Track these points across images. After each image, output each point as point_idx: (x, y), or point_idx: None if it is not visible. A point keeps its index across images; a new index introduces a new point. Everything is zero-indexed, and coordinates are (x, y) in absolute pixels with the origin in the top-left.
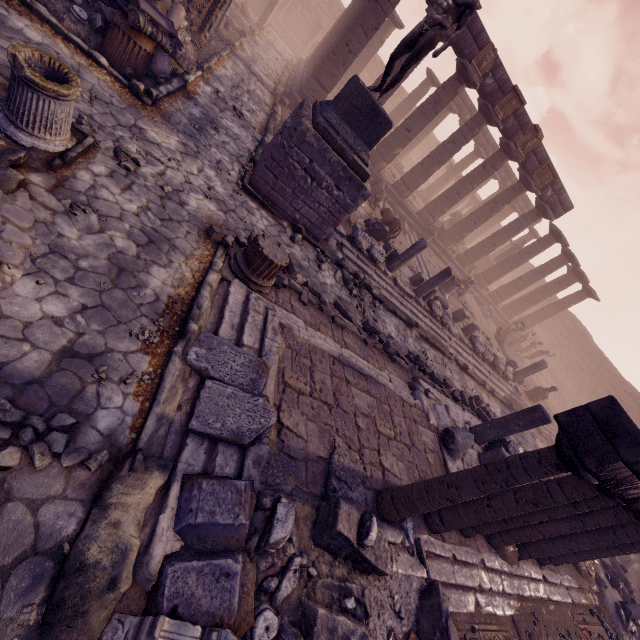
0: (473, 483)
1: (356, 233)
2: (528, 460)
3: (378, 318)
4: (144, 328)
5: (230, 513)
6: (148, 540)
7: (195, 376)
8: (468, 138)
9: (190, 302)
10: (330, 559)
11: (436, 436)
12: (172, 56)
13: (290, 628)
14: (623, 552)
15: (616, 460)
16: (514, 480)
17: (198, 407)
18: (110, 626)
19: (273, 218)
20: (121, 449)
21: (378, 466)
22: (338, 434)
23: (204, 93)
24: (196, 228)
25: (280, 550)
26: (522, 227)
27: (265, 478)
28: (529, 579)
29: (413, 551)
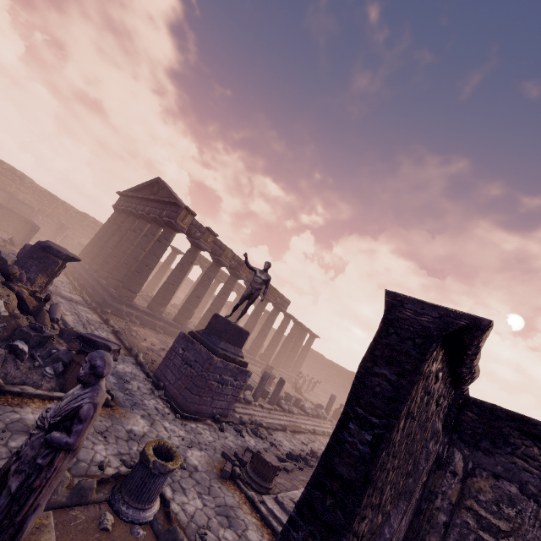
0: None
1: None
2: None
3: (279, 442)
4: None
5: None
6: None
7: None
8: (232, 289)
9: (275, 538)
10: None
11: None
12: None
13: None
14: None
15: None
16: None
17: None
18: None
19: (204, 424)
20: None
21: None
22: None
23: None
24: (216, 479)
25: None
26: (274, 320)
27: None
28: None
29: None
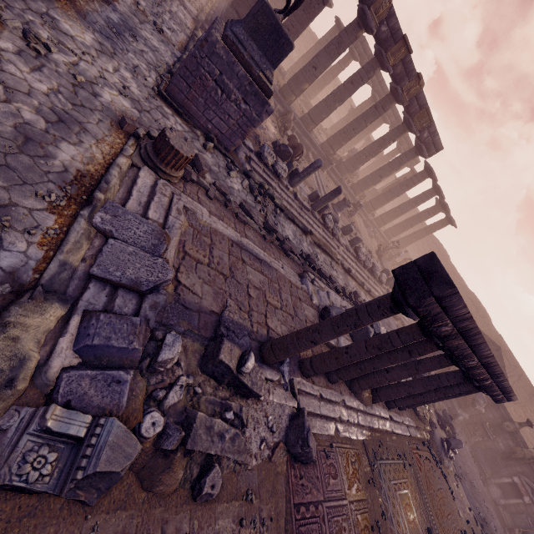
0: (331, 327)
1: (263, 149)
2: (371, 306)
3: (278, 223)
4: (51, 192)
5: (125, 340)
6: (48, 356)
7: (101, 238)
8: (364, 80)
9: (99, 178)
10: (215, 385)
11: (317, 312)
12: None
13: (174, 425)
14: (446, 395)
15: (429, 296)
16: (360, 322)
17: (100, 258)
18: (7, 414)
19: (187, 126)
20: (24, 285)
21: (264, 325)
22: (231, 298)
23: (124, 2)
24: (109, 118)
25: (169, 371)
26: (403, 163)
27: (160, 319)
28: (379, 417)
29: (287, 387)
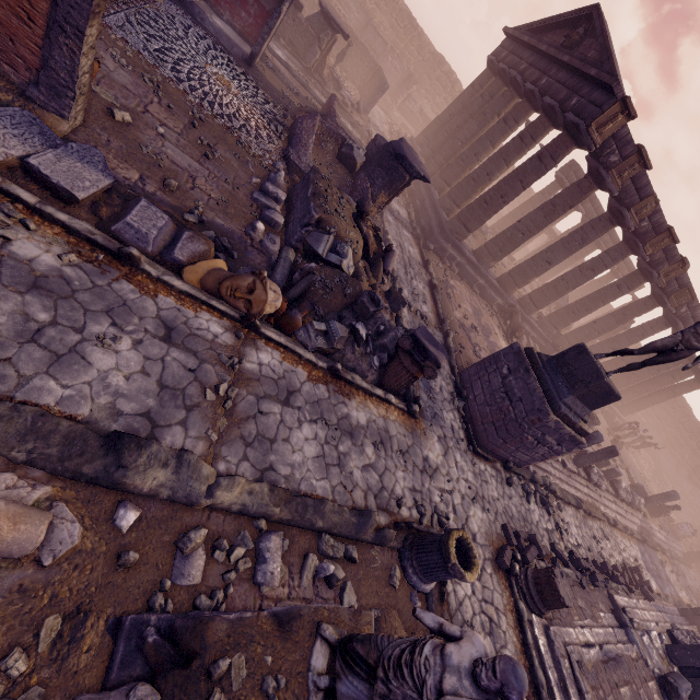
0: None
1: None
2: None
3: (565, 525)
4: None
5: None
6: None
7: None
8: (609, 267)
9: (530, 676)
10: None
11: (656, 682)
12: (394, 311)
13: None
14: None
15: None
16: None
17: None
18: None
19: (492, 467)
20: None
21: None
22: None
23: (408, 323)
24: (489, 561)
25: None
26: (647, 335)
27: None
28: None
29: None
